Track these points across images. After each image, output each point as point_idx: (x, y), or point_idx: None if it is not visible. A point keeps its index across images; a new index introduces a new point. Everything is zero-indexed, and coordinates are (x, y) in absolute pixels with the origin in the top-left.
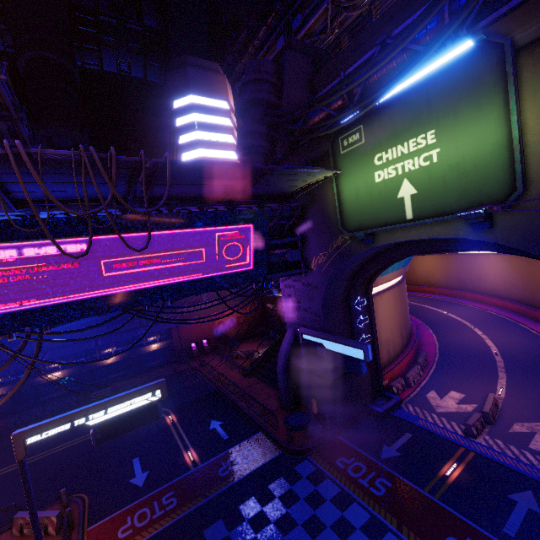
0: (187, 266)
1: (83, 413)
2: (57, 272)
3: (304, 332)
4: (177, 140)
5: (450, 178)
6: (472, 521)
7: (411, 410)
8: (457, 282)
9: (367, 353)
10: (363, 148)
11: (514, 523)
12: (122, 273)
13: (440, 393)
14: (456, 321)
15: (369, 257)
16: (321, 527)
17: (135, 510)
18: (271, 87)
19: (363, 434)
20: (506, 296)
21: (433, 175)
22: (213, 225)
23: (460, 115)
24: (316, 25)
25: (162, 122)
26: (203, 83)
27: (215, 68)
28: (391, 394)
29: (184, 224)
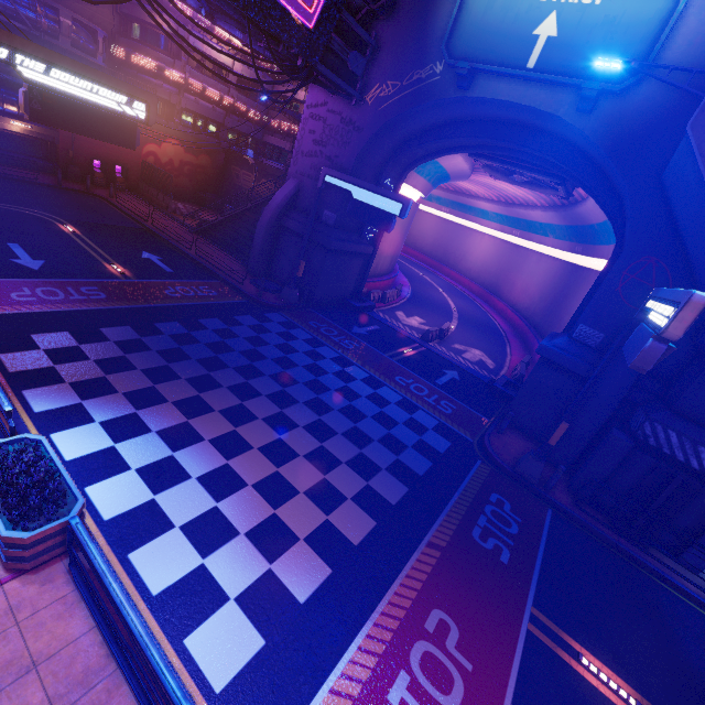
0: None
1: (14, 43)
2: None
3: (330, 172)
4: None
5: (598, 33)
6: (417, 374)
7: (381, 316)
8: (442, 253)
9: (406, 208)
10: None
11: (443, 380)
12: None
13: (407, 315)
14: (430, 282)
15: (436, 124)
16: (294, 351)
17: (34, 285)
18: None
19: (336, 315)
20: (476, 279)
21: (585, 20)
22: None
23: None
24: None
25: None
26: None
27: None
28: (368, 300)
29: None
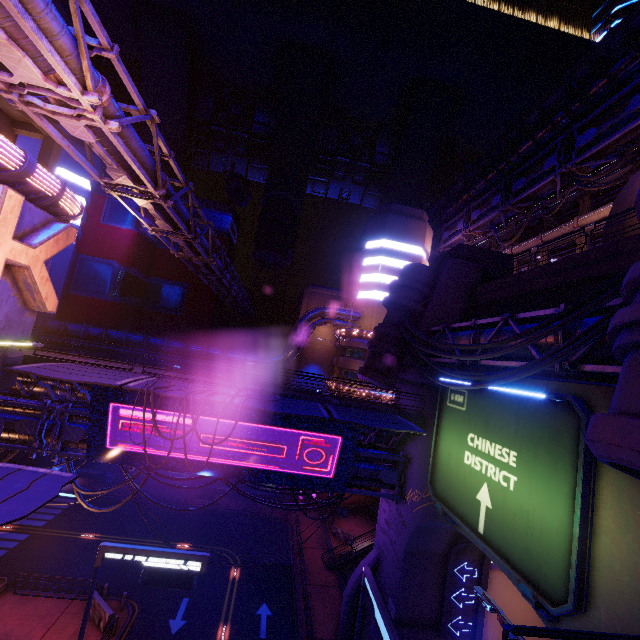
0: (267, 456)
1: (143, 552)
2: (172, 434)
3: (366, 574)
4: (359, 277)
5: (520, 522)
6: None
7: None
8: None
9: None
10: (463, 415)
11: None
12: (214, 447)
13: None
14: None
15: None
16: None
17: None
18: (418, 294)
19: None
20: None
21: (507, 502)
22: (299, 428)
23: (538, 458)
24: (542, 190)
25: (354, 255)
26: (400, 229)
27: (418, 215)
28: None
29: (273, 422)
